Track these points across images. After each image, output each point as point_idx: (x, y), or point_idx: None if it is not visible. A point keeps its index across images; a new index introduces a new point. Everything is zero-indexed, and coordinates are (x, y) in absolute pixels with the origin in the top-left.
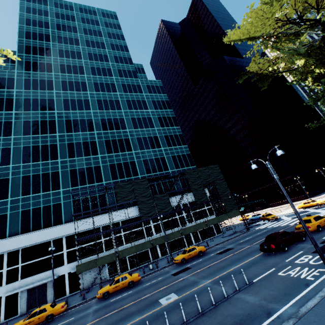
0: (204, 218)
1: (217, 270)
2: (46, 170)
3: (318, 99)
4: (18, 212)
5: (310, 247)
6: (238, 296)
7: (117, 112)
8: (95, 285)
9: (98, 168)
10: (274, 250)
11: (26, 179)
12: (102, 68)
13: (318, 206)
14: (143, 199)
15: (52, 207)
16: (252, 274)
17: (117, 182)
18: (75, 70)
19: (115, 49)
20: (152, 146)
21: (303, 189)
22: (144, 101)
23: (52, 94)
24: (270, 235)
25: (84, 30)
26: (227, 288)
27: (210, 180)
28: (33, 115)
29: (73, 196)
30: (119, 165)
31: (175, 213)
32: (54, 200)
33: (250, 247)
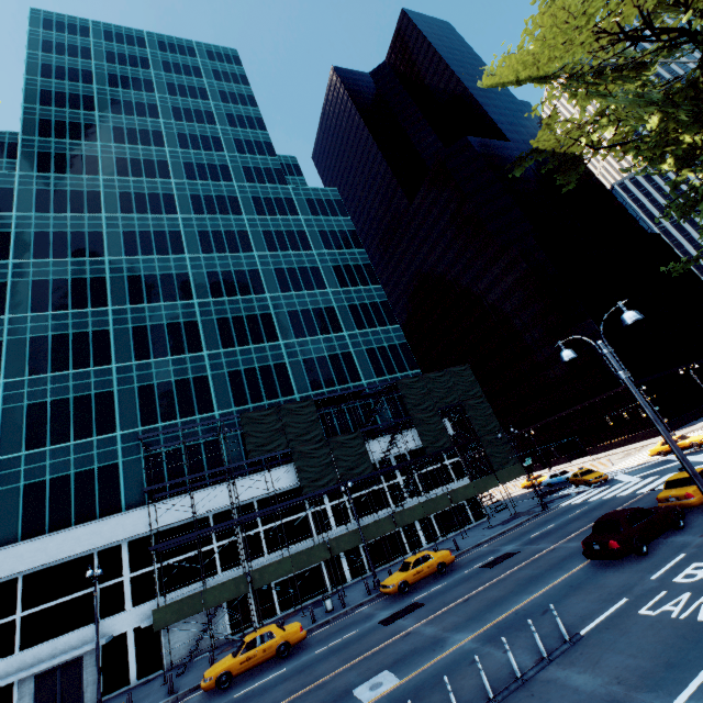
0: (444, 486)
1: (486, 607)
2: (84, 390)
3: (691, 204)
4: (16, 488)
5: (700, 543)
6: (551, 675)
7: (243, 257)
8: (198, 656)
9: (202, 382)
10: (619, 552)
11: (37, 410)
12: (209, 164)
13: (695, 449)
14: (306, 448)
15: (97, 474)
16: (573, 615)
17: (245, 410)
18: (150, 169)
19: (236, 124)
20: (322, 329)
21: (657, 412)
22: (302, 233)
23: (99, 222)
24: (604, 518)
25: (168, 86)
26: (519, 653)
27: (455, 399)
28: (54, 268)
29: (146, 446)
30: (250, 373)
31: (380, 476)
32: (102, 458)
33: (556, 547)
